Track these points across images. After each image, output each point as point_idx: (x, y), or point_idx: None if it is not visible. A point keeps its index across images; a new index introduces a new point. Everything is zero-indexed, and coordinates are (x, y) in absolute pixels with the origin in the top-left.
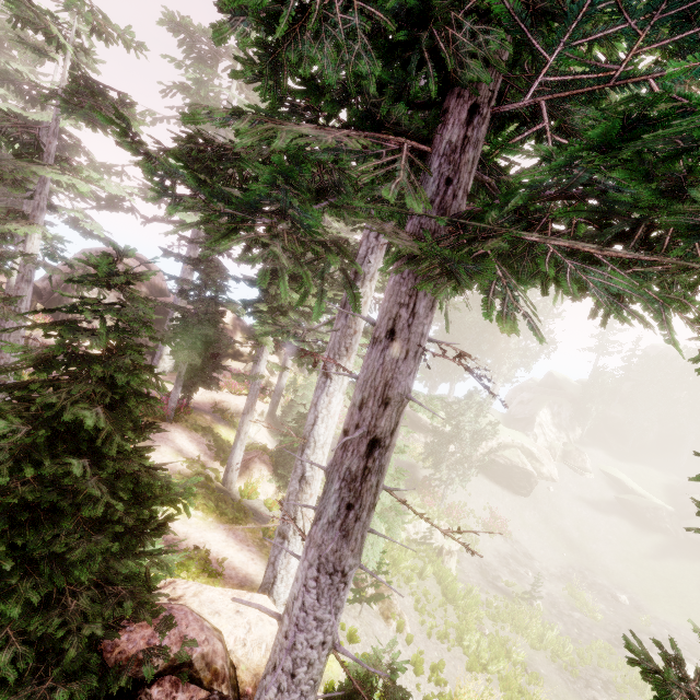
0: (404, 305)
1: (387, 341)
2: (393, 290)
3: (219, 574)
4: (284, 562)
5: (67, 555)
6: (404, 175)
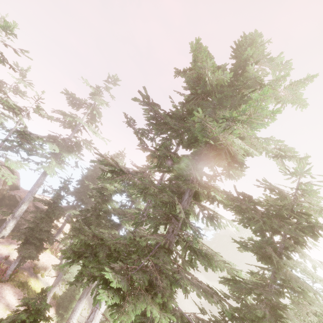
0: None
1: None
2: None
3: None
4: None
5: None
6: None
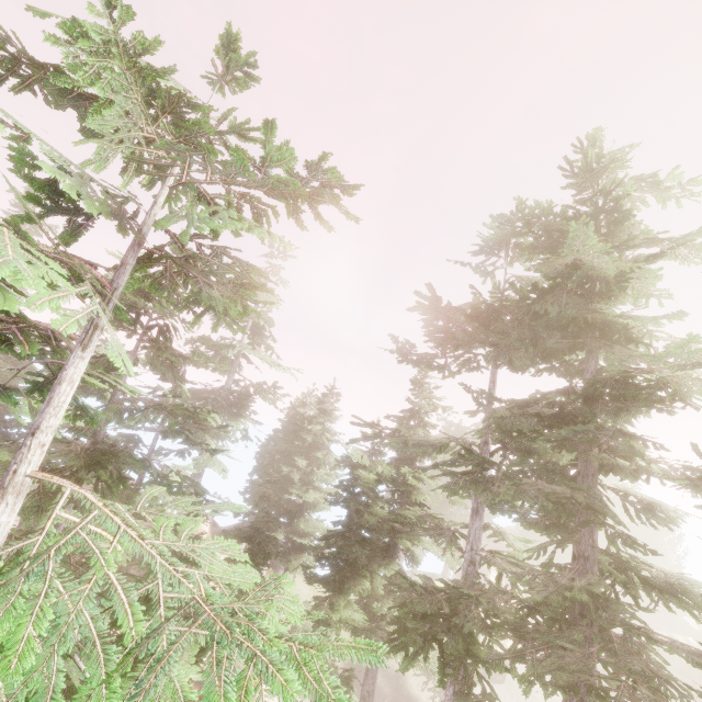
0: None
1: None
2: None
3: None
4: None
5: None
6: None
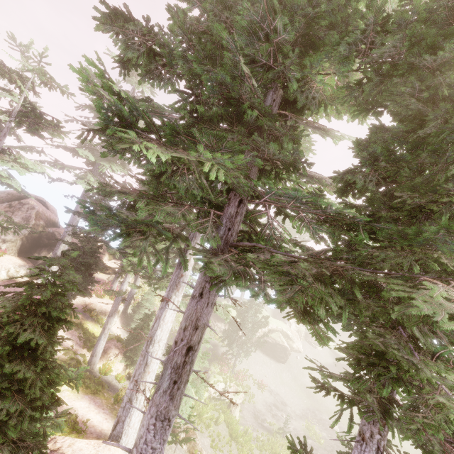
0: (207, 282)
1: (199, 298)
2: (203, 274)
3: (84, 431)
4: (130, 418)
5: (9, 421)
6: (210, 229)
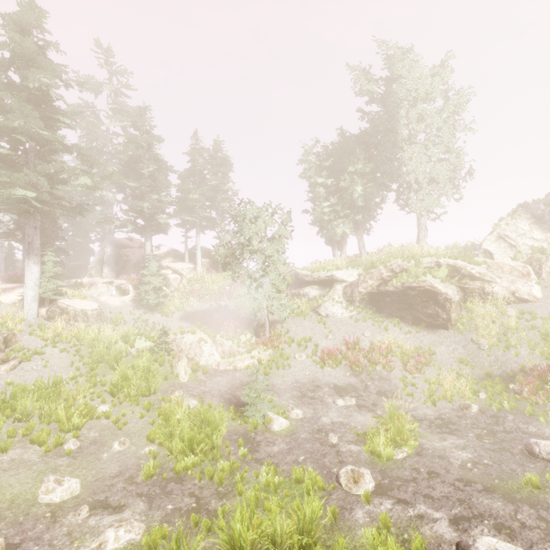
0: None
1: None
2: None
3: None
4: None
5: None
6: None
